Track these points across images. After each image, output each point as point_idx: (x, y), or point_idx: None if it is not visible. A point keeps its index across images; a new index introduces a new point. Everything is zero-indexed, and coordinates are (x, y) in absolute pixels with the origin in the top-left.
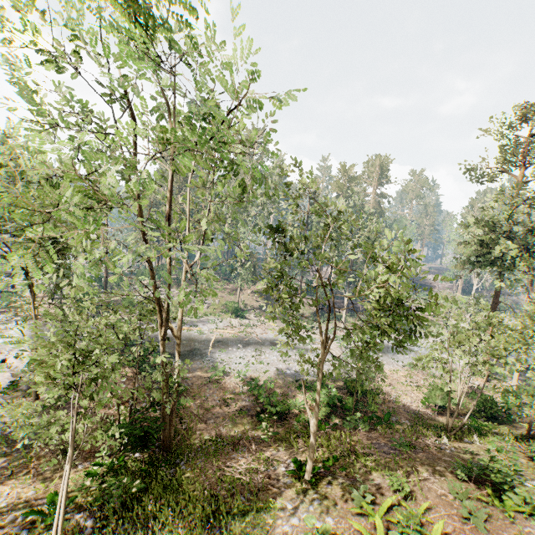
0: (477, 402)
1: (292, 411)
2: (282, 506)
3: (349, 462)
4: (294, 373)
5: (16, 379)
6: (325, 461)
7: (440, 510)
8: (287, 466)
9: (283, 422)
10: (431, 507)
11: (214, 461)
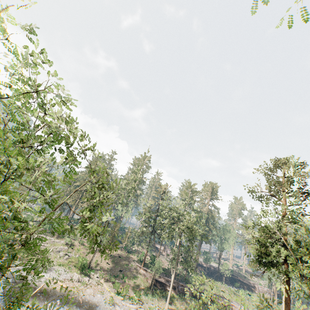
0: None
1: None
2: None
3: None
4: None
5: None
6: None
7: None
8: None
9: None
10: None
11: None
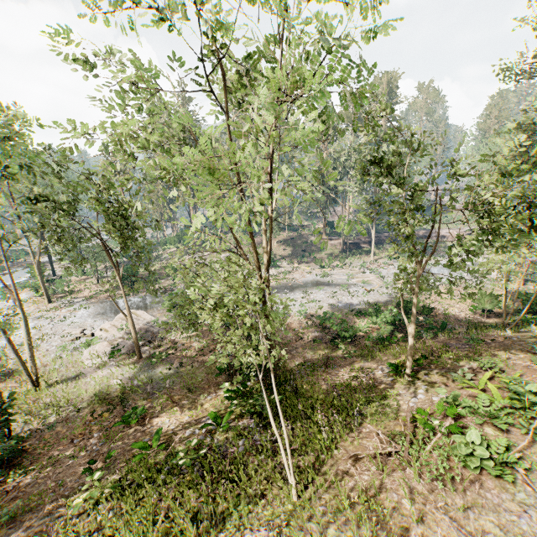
0: (522, 301)
1: (359, 334)
2: (396, 394)
3: (433, 359)
4: (346, 305)
5: (114, 346)
6: (416, 360)
7: (529, 375)
8: (381, 371)
9: (356, 343)
10: (521, 375)
11: (319, 376)
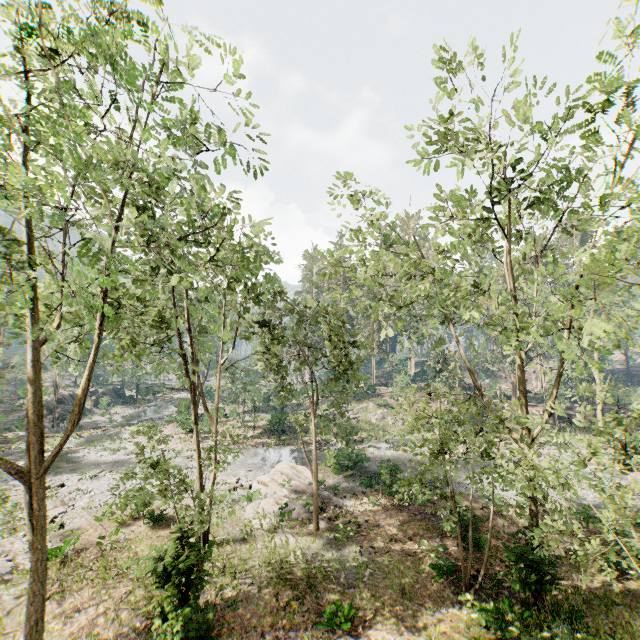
0: None
1: None
2: None
3: None
4: (595, 504)
5: (281, 506)
6: None
7: None
8: None
9: None
10: None
11: (636, 618)
